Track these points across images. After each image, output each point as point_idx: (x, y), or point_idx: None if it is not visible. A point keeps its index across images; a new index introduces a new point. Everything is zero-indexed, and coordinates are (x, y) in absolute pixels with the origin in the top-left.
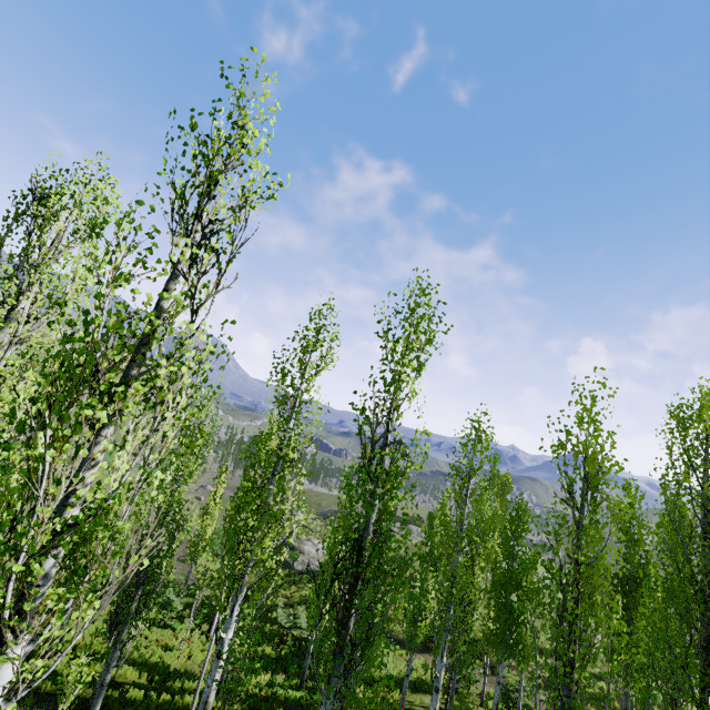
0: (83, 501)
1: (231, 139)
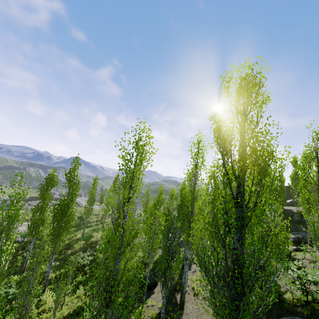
0: (313, 222)
1: (317, 139)
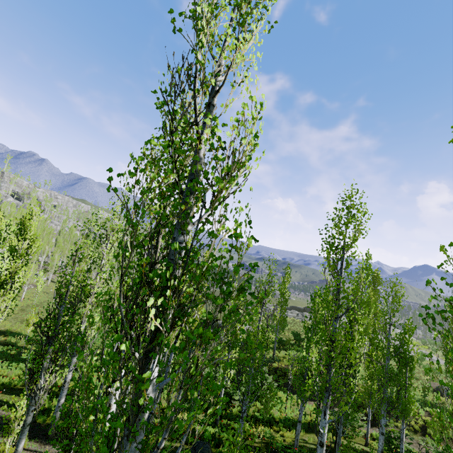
0: None
1: None
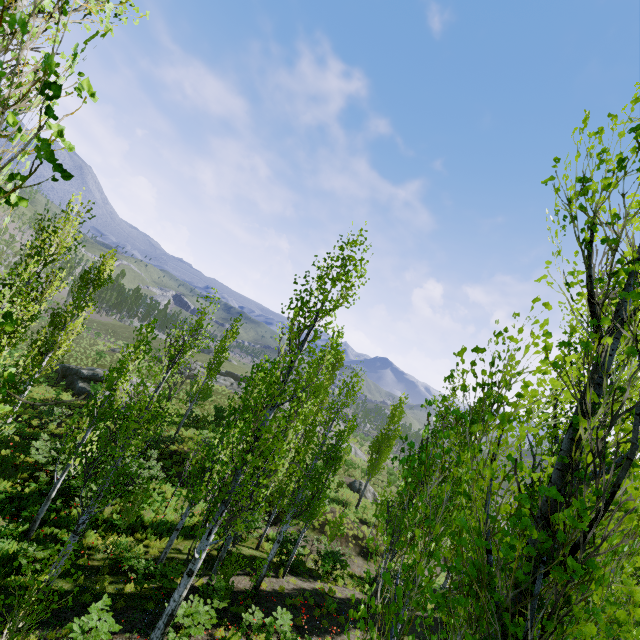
0: None
1: None
